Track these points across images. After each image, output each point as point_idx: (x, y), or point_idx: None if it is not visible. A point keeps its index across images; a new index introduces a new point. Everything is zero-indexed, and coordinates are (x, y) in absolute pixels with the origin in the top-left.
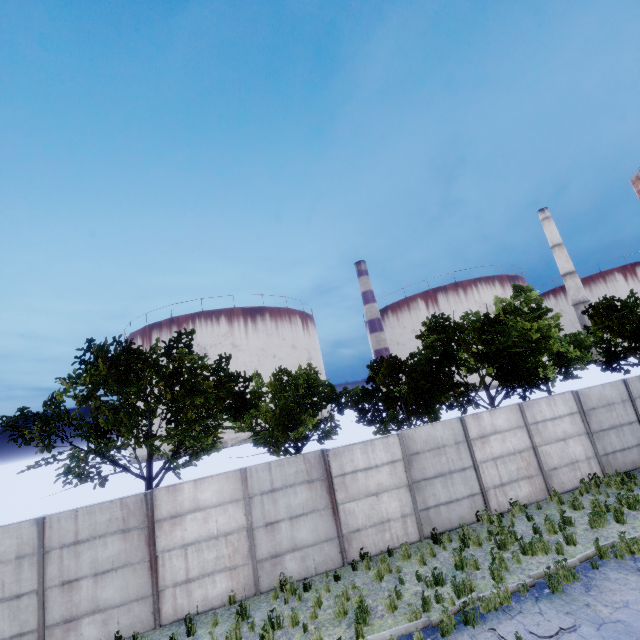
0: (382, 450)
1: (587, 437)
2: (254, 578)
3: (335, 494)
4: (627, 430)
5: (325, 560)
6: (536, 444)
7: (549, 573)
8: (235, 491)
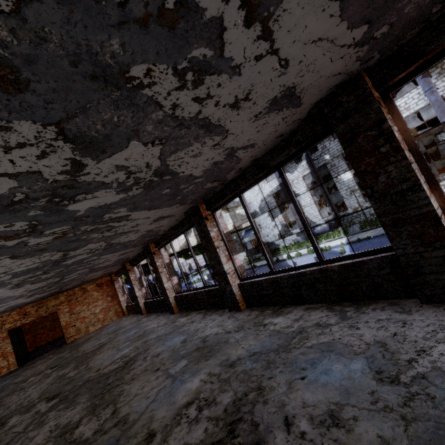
0: None
1: None
2: None
3: None
4: None
5: None
6: None
7: None
8: None
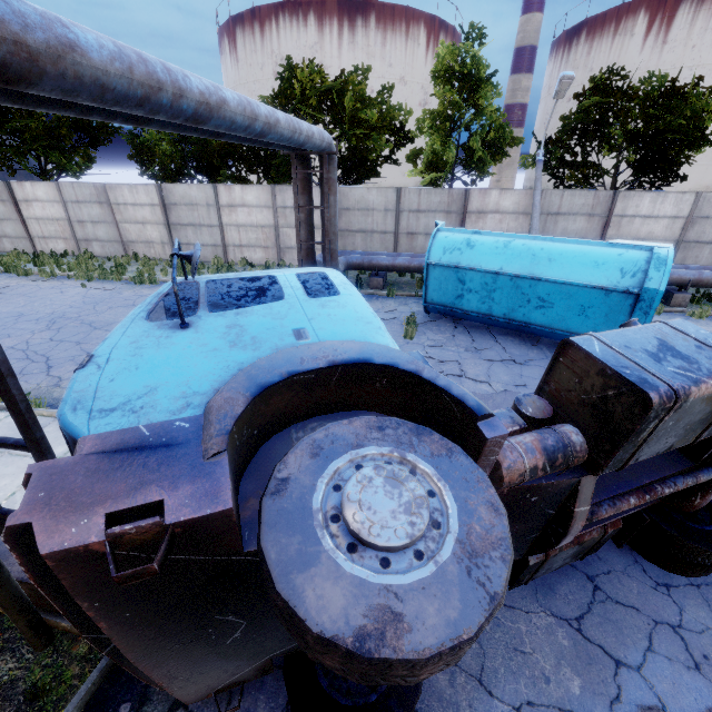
0: (144, 194)
1: None
2: (77, 248)
3: (115, 215)
4: (378, 238)
5: (116, 252)
6: (279, 225)
7: (142, 277)
8: (56, 196)
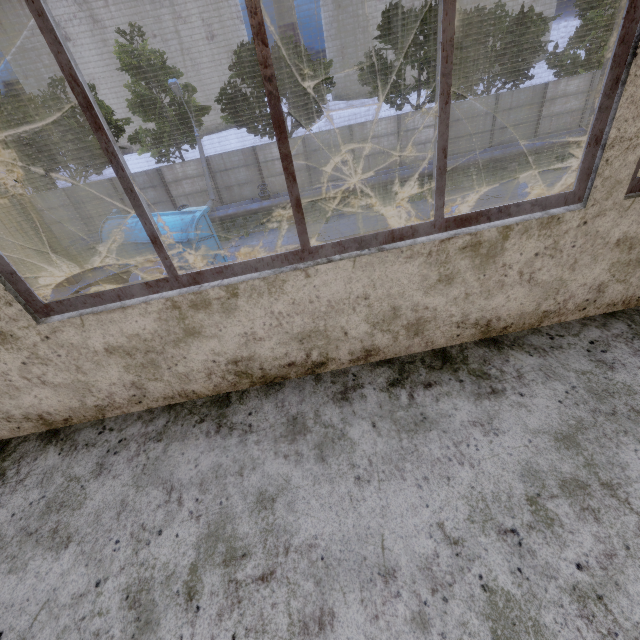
0: None
1: (82, 221)
2: None
3: None
4: None
5: None
6: None
7: None
8: None
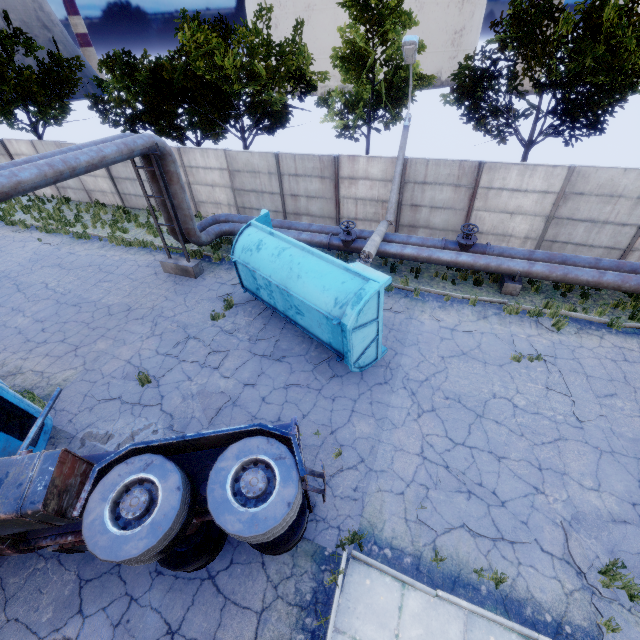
0: None
1: (232, 191)
2: (59, 193)
3: None
4: (268, 198)
5: (84, 198)
6: (190, 182)
7: (80, 233)
8: (34, 151)
